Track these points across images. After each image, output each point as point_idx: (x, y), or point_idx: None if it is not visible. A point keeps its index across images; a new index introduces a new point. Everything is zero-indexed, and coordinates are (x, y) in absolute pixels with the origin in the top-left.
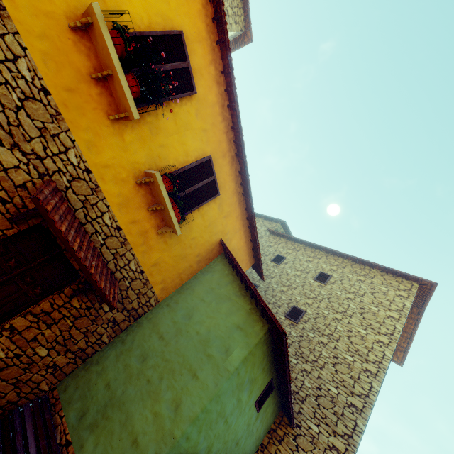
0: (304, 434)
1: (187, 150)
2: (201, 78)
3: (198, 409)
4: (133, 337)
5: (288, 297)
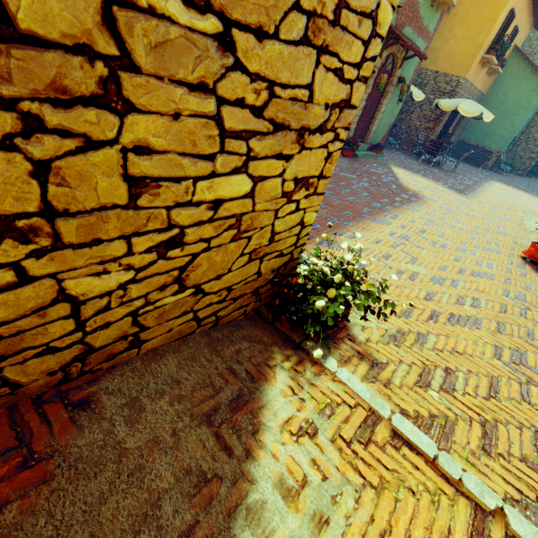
0: None
1: (505, 38)
2: (518, 4)
3: (521, 122)
4: None
5: None
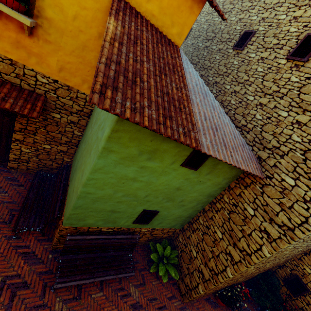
0: (274, 185)
1: None
2: None
3: (85, 178)
4: (87, 129)
5: (301, 25)
